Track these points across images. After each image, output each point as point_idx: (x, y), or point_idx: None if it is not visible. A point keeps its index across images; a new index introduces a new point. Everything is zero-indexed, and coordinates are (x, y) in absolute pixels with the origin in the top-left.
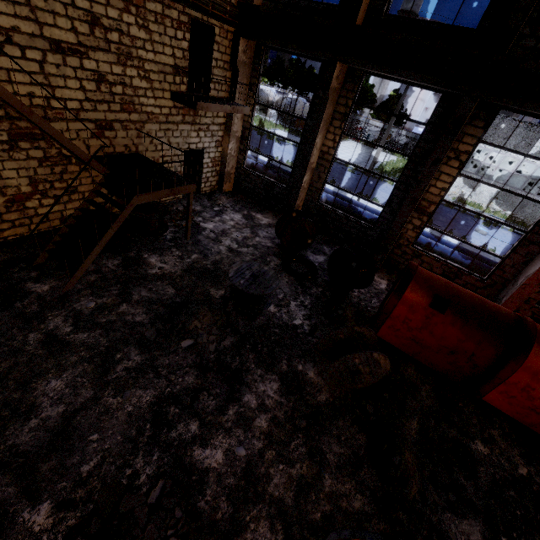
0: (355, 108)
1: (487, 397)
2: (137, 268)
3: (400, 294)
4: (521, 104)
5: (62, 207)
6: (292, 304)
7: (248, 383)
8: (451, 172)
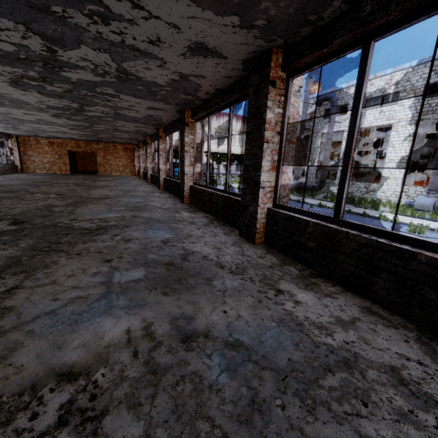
0: None
1: None
2: None
3: None
4: None
5: None
6: None
7: None
8: None
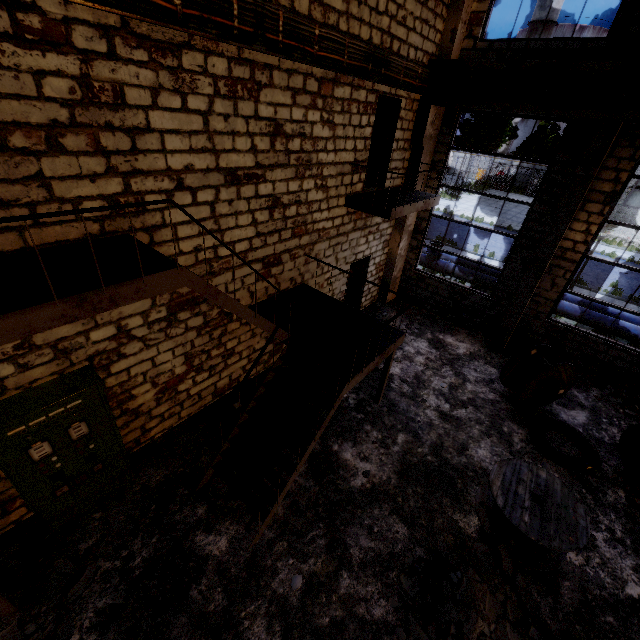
0: (490, 148)
1: None
2: (333, 478)
3: None
4: None
5: (216, 378)
6: (598, 538)
7: None
8: None
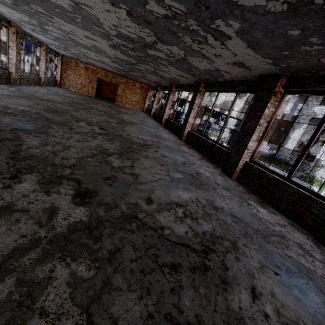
0: None
1: None
2: None
3: None
4: None
5: None
6: None
7: None
8: None
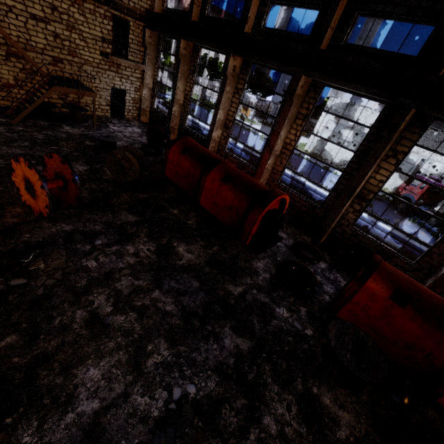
0: None
1: (201, 202)
2: (55, 127)
3: (171, 146)
4: (246, 56)
5: None
6: None
7: (72, 164)
8: (236, 101)
